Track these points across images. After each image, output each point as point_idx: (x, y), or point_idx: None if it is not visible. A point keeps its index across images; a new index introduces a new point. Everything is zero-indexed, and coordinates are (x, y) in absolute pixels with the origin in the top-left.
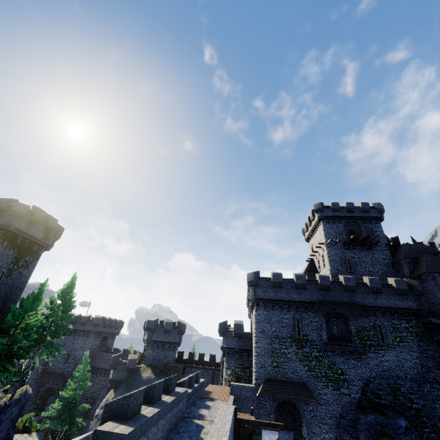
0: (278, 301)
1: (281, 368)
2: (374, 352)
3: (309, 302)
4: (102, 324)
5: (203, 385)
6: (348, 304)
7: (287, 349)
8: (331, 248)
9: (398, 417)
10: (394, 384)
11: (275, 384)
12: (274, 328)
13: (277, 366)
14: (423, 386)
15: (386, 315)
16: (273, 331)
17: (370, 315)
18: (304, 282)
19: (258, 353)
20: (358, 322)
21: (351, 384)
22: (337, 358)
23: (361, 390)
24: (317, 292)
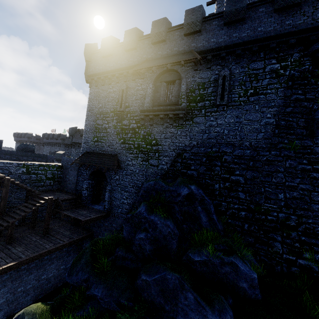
0: (106, 73)
1: (100, 142)
2: (204, 115)
3: (136, 65)
4: (68, 139)
5: (42, 157)
6: (183, 53)
7: (107, 124)
8: (222, 3)
9: (182, 185)
10: (215, 153)
11: (90, 156)
12: (101, 104)
13: (97, 141)
14: (264, 154)
15: (243, 59)
16: (100, 108)
17: (217, 64)
18: (132, 38)
19: (85, 130)
20: (194, 79)
21: (163, 155)
22: (155, 128)
23: (172, 161)
24: (148, 49)
